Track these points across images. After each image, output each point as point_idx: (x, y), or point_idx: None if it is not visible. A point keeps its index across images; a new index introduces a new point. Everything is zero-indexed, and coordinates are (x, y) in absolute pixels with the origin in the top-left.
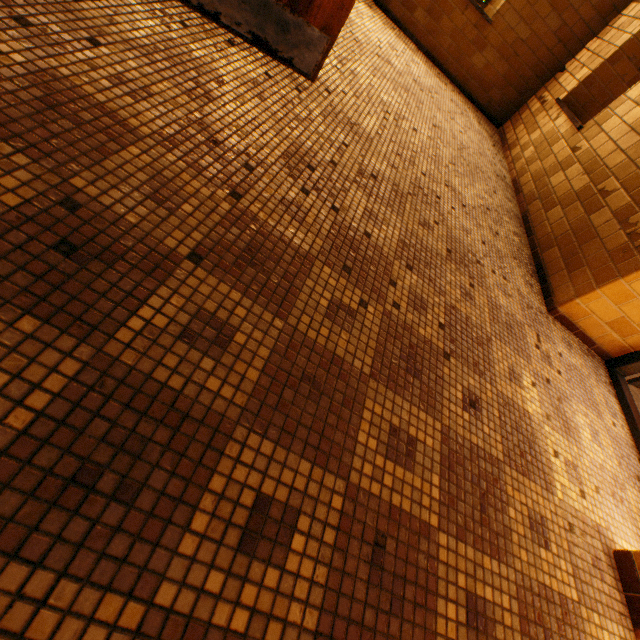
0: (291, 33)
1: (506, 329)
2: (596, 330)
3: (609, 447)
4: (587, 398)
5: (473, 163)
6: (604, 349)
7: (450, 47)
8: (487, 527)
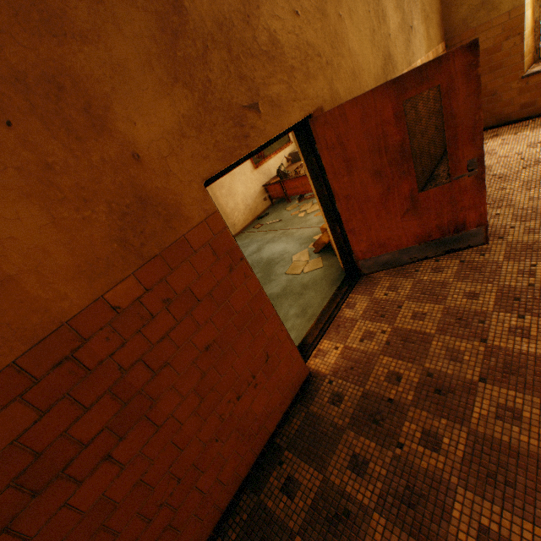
0: (461, 238)
1: None
2: None
3: None
4: None
5: None
6: None
7: None
8: None
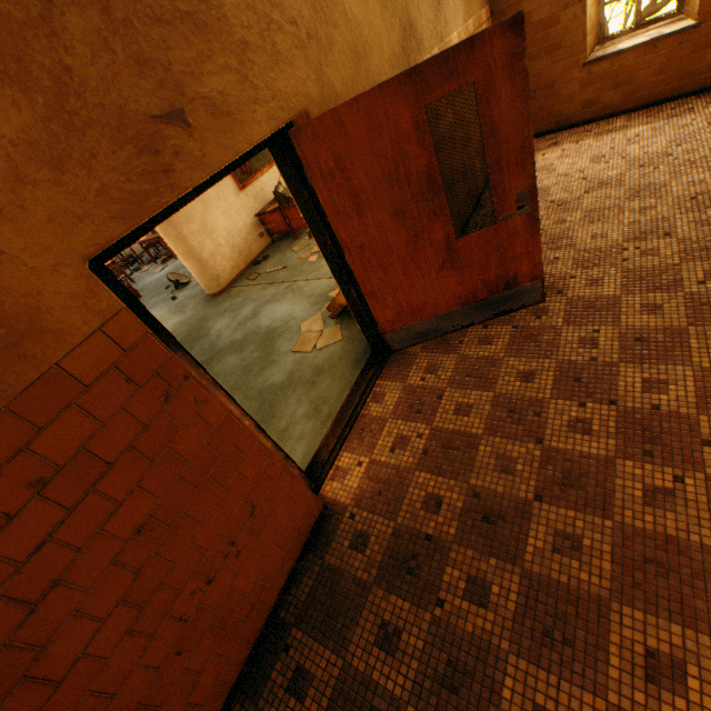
0: (513, 297)
1: None
2: None
3: None
4: None
5: None
6: None
7: (665, 80)
8: None
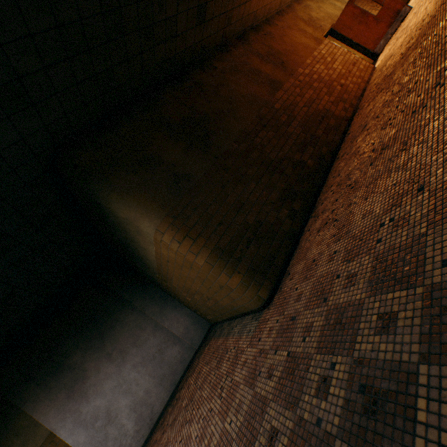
0: (401, 15)
1: None
2: None
3: None
4: None
5: None
6: None
7: None
8: None
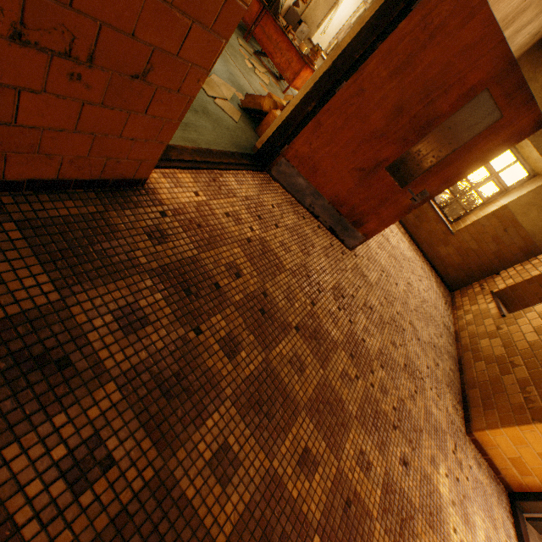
0: (348, 231)
1: (433, 429)
2: (501, 461)
3: None
4: (487, 510)
5: (429, 312)
6: (507, 480)
7: (426, 237)
8: (402, 540)
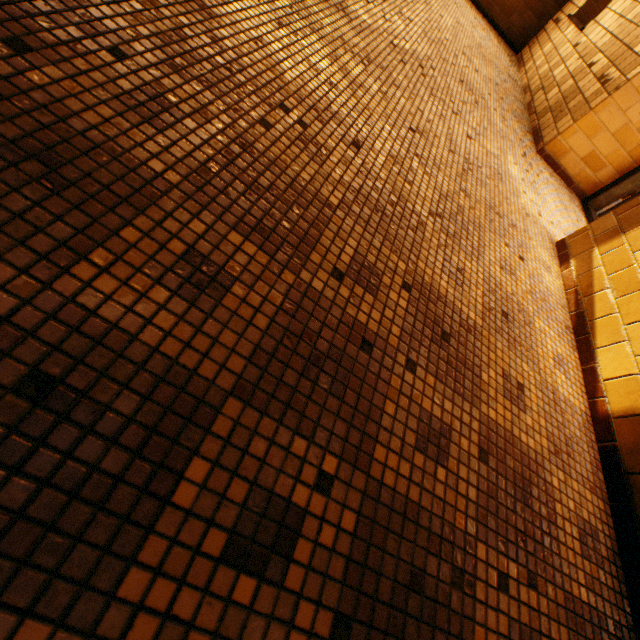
0: None
1: (499, 135)
2: (574, 168)
3: (569, 223)
4: (558, 200)
5: (488, 59)
6: (580, 188)
7: None
8: (471, 174)
